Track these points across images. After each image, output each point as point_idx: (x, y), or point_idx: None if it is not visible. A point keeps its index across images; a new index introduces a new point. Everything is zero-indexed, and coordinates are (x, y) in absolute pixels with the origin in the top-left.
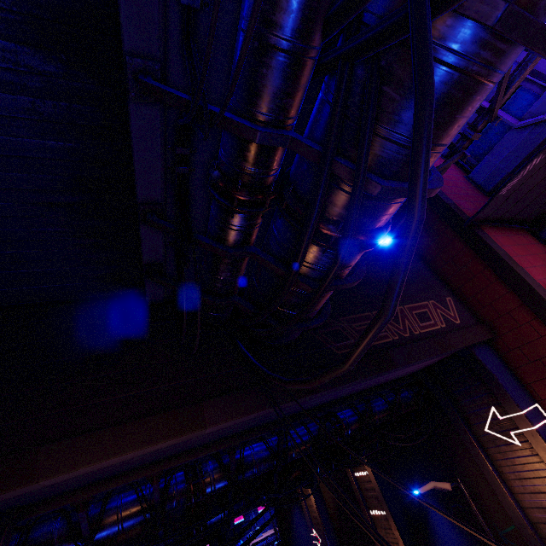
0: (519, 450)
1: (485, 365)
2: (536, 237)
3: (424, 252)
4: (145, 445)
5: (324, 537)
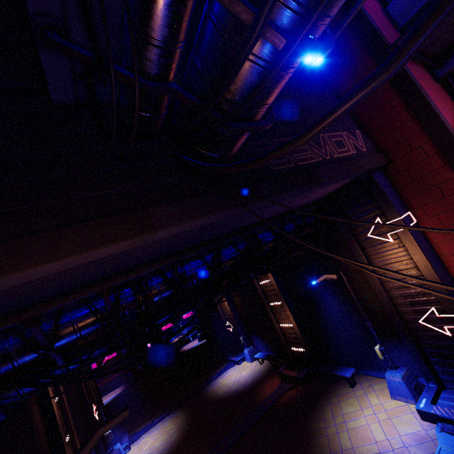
0: (389, 245)
1: (379, 185)
2: (433, 76)
3: (339, 89)
4: (89, 249)
5: (235, 324)
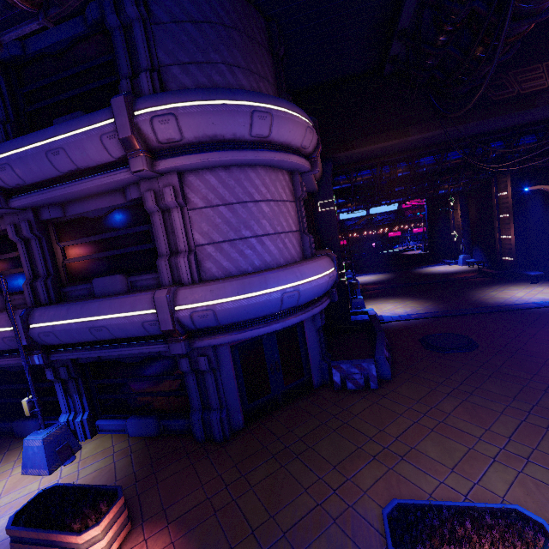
0: None
1: None
2: None
3: None
4: (386, 142)
5: (461, 234)
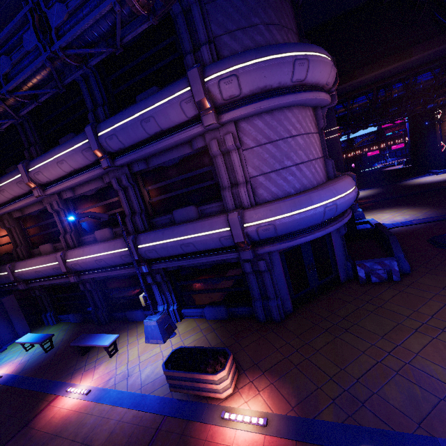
0: None
1: None
2: None
3: None
4: (388, 66)
5: None
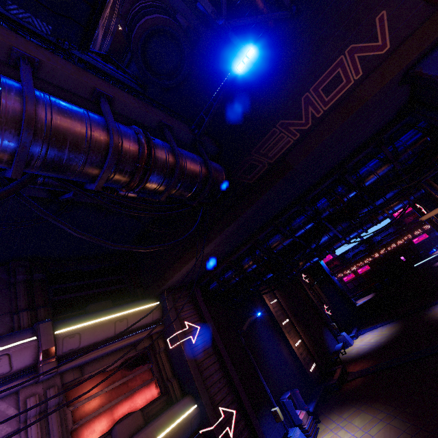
0: None
1: (436, 79)
2: None
3: None
4: (186, 265)
5: None
